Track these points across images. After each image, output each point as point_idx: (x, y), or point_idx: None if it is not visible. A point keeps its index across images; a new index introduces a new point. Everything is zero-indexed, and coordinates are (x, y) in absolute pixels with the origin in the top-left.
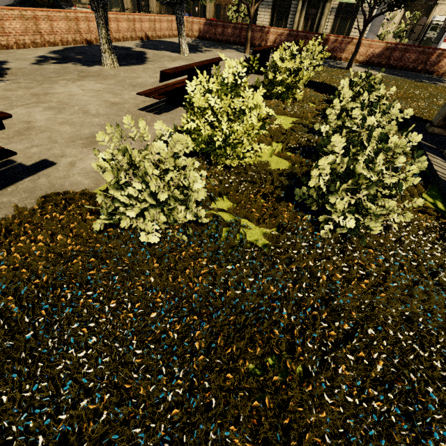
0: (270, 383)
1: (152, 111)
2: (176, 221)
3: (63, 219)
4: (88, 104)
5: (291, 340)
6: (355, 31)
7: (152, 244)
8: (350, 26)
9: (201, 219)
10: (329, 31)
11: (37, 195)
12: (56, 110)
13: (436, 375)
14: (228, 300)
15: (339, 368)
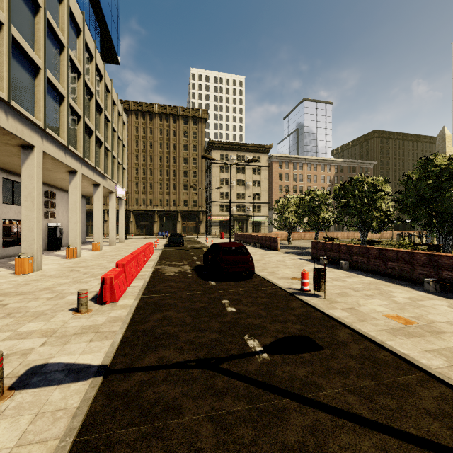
0: None
1: None
2: None
3: None
4: None
5: None
6: (263, 230)
7: None
8: (260, 229)
9: None
10: (251, 231)
11: None
12: None
13: None
14: None
15: None
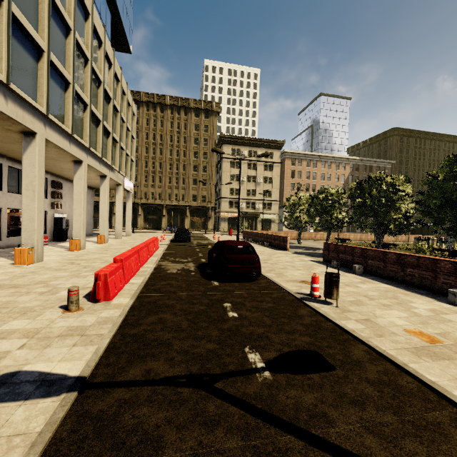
0: None
1: None
2: None
3: None
4: None
5: None
6: (273, 228)
7: None
8: (269, 227)
9: None
10: (260, 229)
11: None
12: None
13: None
14: None
15: None
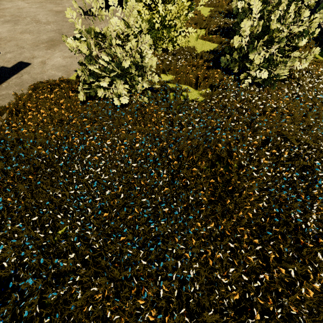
0: (218, 172)
1: (92, 14)
2: (136, 92)
3: (54, 98)
4: (37, 15)
5: (229, 149)
6: None
7: (123, 106)
8: None
9: (154, 86)
10: None
11: (26, 87)
12: (12, 22)
13: (322, 156)
14: (184, 132)
15: (261, 160)
